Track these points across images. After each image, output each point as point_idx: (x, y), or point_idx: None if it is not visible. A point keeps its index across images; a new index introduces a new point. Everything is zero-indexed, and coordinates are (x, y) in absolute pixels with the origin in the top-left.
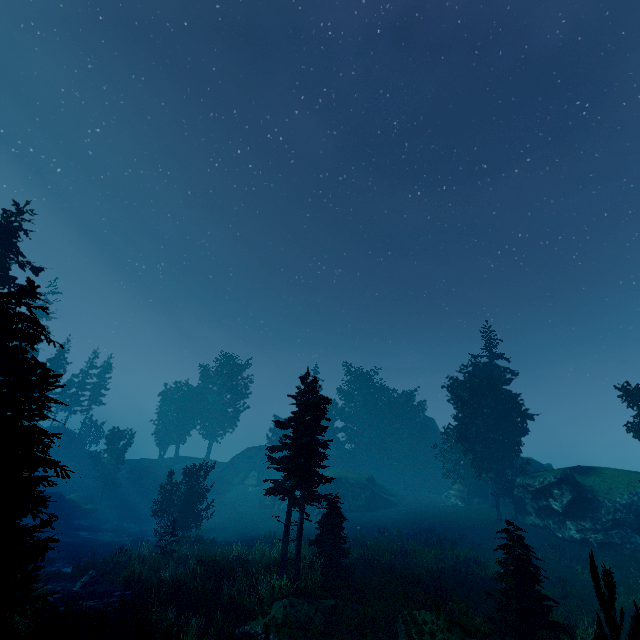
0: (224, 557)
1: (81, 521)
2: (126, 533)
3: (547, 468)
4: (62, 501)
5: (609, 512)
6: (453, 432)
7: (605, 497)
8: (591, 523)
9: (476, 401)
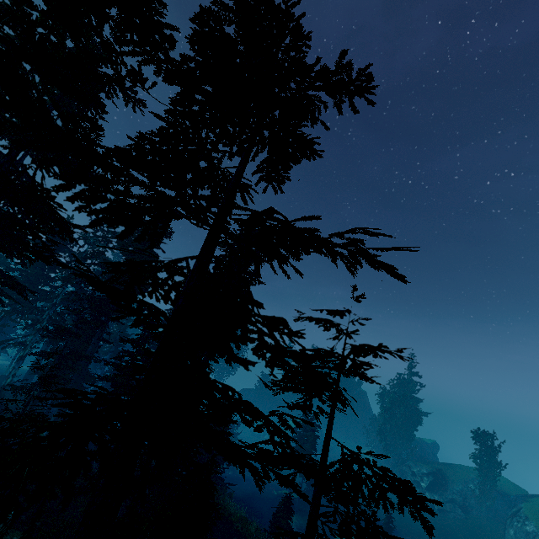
0: None
1: None
2: None
3: (431, 447)
4: None
5: (450, 493)
6: (376, 419)
7: (450, 484)
8: (438, 497)
9: (393, 408)
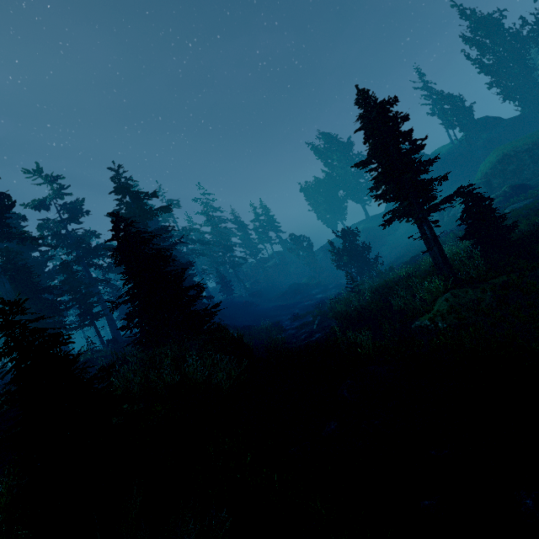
0: (392, 280)
1: (315, 290)
2: (343, 285)
3: None
4: (299, 286)
5: None
6: None
7: None
8: None
9: None
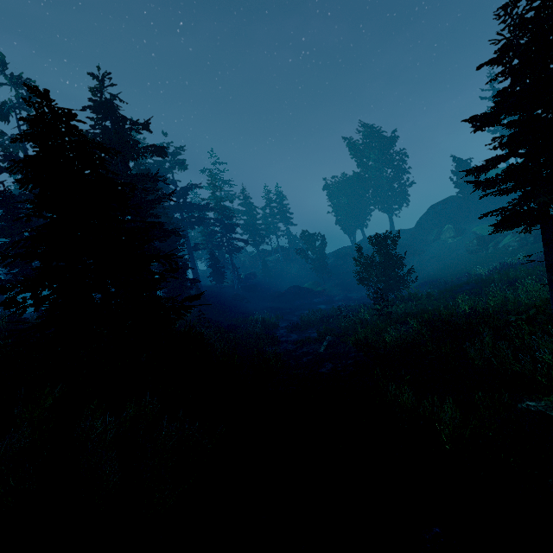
0: (451, 313)
1: (318, 299)
2: (351, 300)
3: None
4: (301, 290)
5: None
6: None
7: None
8: None
9: None
